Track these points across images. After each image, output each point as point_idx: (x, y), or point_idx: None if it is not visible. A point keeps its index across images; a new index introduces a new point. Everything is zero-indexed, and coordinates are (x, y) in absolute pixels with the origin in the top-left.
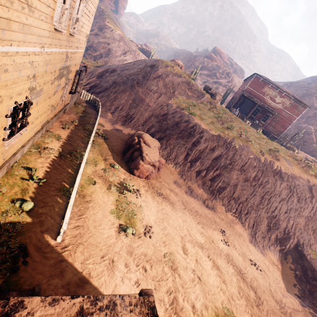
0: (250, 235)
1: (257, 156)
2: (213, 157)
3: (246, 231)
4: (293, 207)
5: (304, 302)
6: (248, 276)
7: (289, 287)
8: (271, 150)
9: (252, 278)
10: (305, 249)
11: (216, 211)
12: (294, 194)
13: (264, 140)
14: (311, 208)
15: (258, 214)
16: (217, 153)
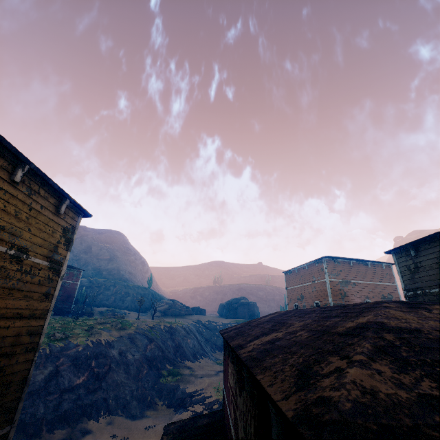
0: (128, 415)
1: (85, 344)
2: (43, 382)
3: (124, 416)
4: (134, 362)
5: (181, 411)
6: (154, 436)
7: (170, 415)
8: (89, 330)
9: (156, 434)
10: (158, 382)
11: (91, 431)
12: (129, 352)
13: (72, 323)
14: (142, 352)
15: (120, 393)
16: (46, 374)
